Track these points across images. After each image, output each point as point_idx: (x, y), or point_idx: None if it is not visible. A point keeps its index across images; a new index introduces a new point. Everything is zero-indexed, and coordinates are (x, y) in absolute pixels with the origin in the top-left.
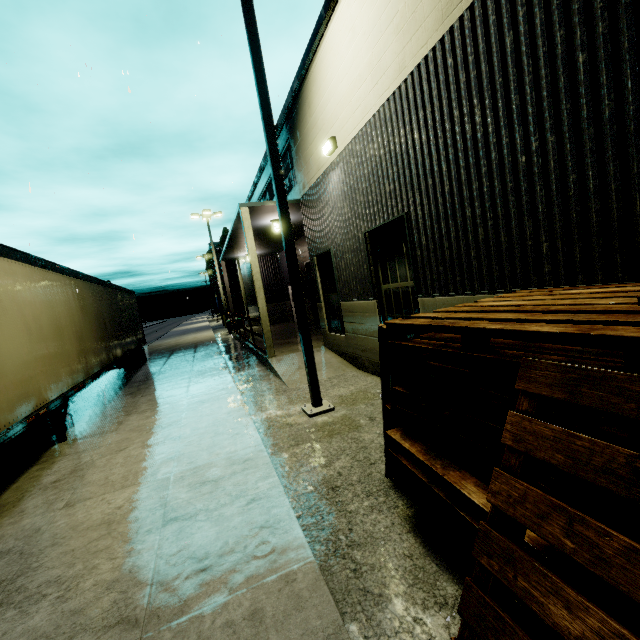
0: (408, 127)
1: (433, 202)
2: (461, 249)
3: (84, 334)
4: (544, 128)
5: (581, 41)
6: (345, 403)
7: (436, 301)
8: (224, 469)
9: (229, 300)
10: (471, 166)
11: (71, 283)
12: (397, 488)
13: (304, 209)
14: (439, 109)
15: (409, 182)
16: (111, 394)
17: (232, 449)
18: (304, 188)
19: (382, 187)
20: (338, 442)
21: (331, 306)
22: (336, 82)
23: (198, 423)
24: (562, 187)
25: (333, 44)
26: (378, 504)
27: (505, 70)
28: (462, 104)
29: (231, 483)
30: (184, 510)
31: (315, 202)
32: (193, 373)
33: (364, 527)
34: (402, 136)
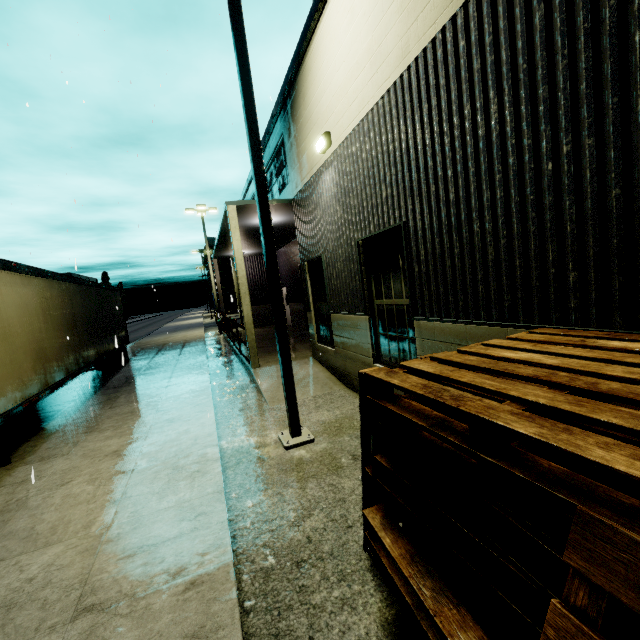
0: (410, 123)
1: (435, 212)
2: (466, 269)
3: (45, 339)
4: (580, 128)
5: (639, 12)
6: (327, 432)
7: (434, 326)
8: (170, 527)
9: (220, 299)
10: (482, 172)
11: (31, 283)
12: (376, 570)
13: (296, 210)
14: (447, 102)
15: (408, 187)
16: (79, 402)
17: (187, 495)
18: (297, 187)
19: (378, 191)
20: (313, 489)
21: (321, 316)
22: (332, 71)
23: (158, 451)
24: (600, 204)
25: (330, 28)
26: (350, 596)
27: (532, 53)
28: (475, 96)
29: (173, 551)
30: (105, 593)
31: (307, 203)
32: (171, 381)
33: (329, 636)
34: (402, 133)
